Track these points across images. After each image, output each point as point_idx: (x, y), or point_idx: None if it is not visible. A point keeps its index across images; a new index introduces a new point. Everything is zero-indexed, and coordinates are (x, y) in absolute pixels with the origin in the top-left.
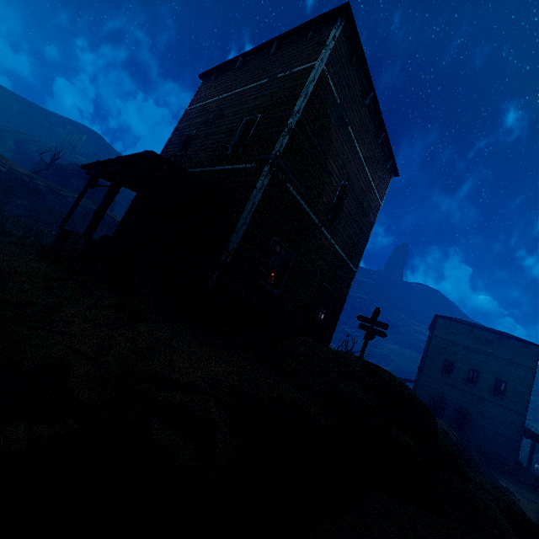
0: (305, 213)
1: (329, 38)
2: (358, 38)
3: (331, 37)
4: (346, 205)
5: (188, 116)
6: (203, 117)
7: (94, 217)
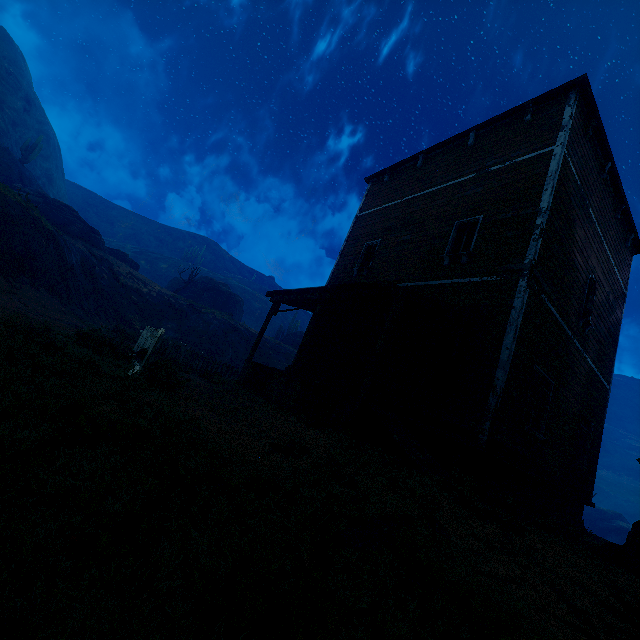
0: (558, 326)
1: (564, 117)
2: (595, 108)
3: (567, 116)
4: (593, 305)
5: (361, 223)
6: (385, 223)
7: (300, 352)
